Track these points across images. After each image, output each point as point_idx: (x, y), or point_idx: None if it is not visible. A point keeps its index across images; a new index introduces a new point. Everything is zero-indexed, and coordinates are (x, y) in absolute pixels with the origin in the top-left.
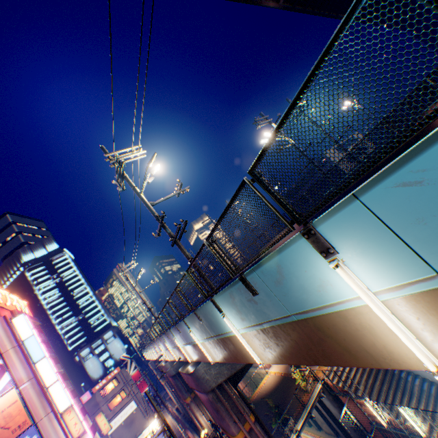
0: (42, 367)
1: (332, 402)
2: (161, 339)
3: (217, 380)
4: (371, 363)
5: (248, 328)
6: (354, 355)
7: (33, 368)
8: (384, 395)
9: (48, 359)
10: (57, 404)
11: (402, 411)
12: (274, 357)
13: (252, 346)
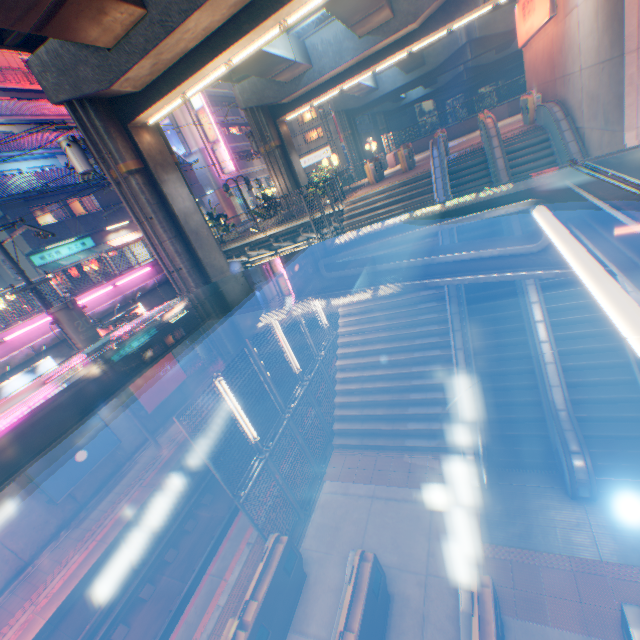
0: None
1: None
2: None
3: (60, 96)
4: None
5: None
6: None
7: None
8: None
9: None
10: (191, 101)
11: None
12: None
13: None
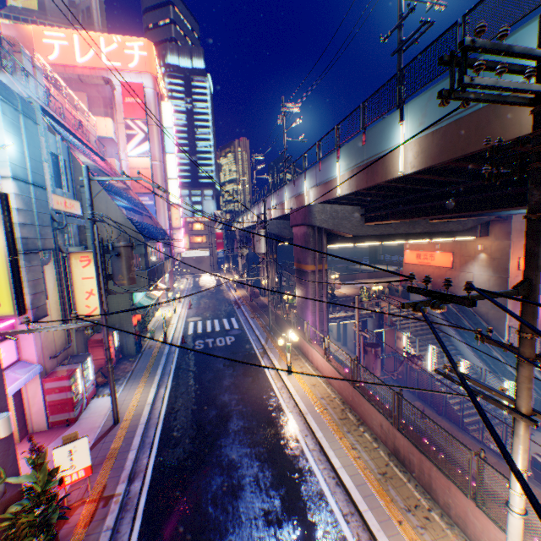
0: (170, 161)
1: (374, 327)
2: (280, 191)
3: (322, 224)
4: (513, 135)
5: (418, 136)
6: (505, 132)
7: (164, 156)
8: (421, 344)
9: (175, 158)
10: (170, 196)
11: (429, 349)
12: (420, 164)
13: (405, 158)
